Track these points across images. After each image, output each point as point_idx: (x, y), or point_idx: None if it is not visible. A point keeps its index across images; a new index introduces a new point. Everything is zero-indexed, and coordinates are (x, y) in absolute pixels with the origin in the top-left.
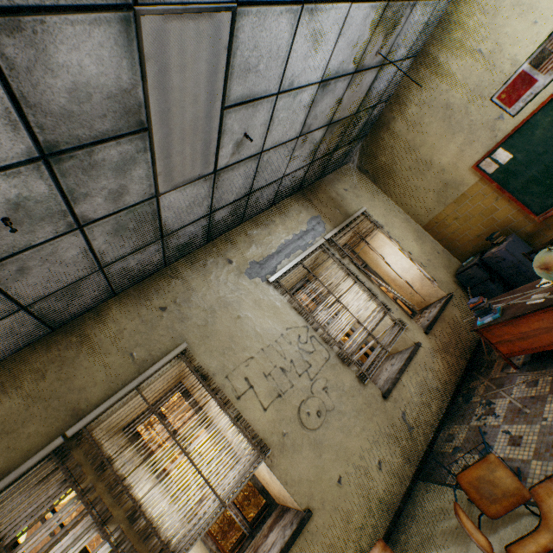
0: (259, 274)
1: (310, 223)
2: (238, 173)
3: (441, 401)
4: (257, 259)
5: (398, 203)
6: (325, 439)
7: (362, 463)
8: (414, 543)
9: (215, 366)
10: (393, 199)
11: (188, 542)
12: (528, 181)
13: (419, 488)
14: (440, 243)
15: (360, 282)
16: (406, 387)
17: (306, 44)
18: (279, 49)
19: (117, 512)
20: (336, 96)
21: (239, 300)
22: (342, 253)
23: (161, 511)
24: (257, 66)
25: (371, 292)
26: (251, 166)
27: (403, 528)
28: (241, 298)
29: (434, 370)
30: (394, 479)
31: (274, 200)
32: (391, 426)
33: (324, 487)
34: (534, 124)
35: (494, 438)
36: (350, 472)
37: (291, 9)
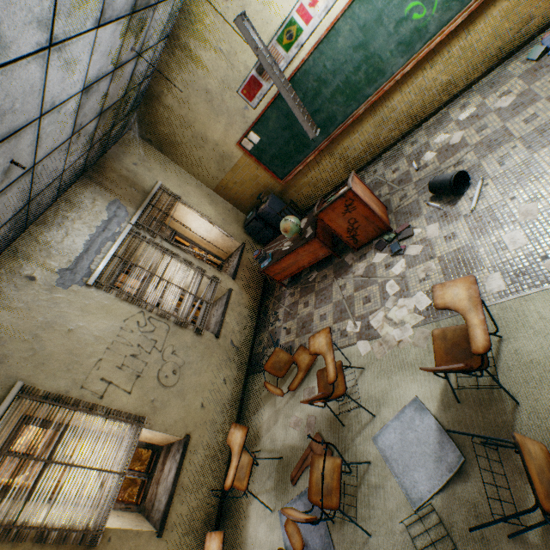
0: (75, 280)
1: (110, 210)
2: (11, 193)
3: (252, 321)
4: (65, 266)
5: (189, 171)
6: (185, 386)
7: (214, 386)
8: (253, 411)
9: (66, 385)
10: (183, 167)
11: (105, 514)
12: (272, 157)
13: (250, 380)
14: (229, 202)
15: (177, 256)
16: (230, 323)
17: (60, 71)
18: (33, 86)
19: (22, 547)
20: (102, 92)
21: (63, 314)
22: (153, 234)
23: (69, 515)
24: (12, 108)
25: (188, 261)
26: (25, 181)
27: (246, 407)
28: (64, 312)
29: (244, 303)
30: (235, 384)
31: (58, 194)
32: (226, 353)
33: (194, 416)
34: (268, 117)
35: (280, 334)
36: (208, 396)
37: (39, 56)
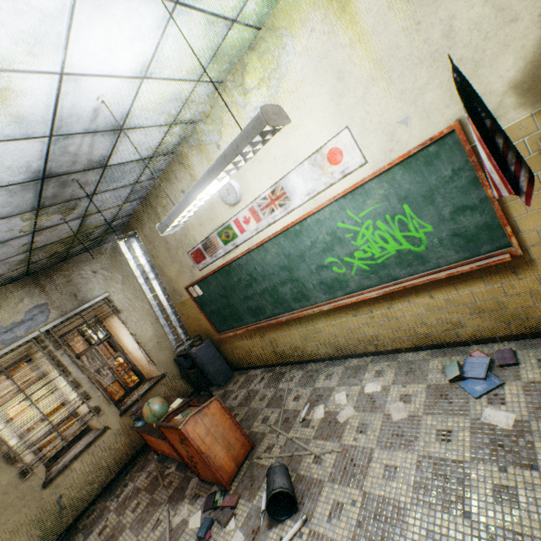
0: None
1: (31, 312)
2: None
3: (109, 476)
4: None
5: None
6: None
7: None
8: None
9: None
10: None
11: None
12: (212, 311)
13: None
14: None
15: (66, 375)
16: (76, 471)
17: None
18: None
19: None
20: (19, 243)
21: None
22: (58, 345)
23: None
24: None
25: (77, 383)
26: None
27: None
28: None
29: (114, 448)
30: None
31: None
32: (41, 512)
33: None
34: (210, 281)
35: (101, 523)
36: None
37: None
